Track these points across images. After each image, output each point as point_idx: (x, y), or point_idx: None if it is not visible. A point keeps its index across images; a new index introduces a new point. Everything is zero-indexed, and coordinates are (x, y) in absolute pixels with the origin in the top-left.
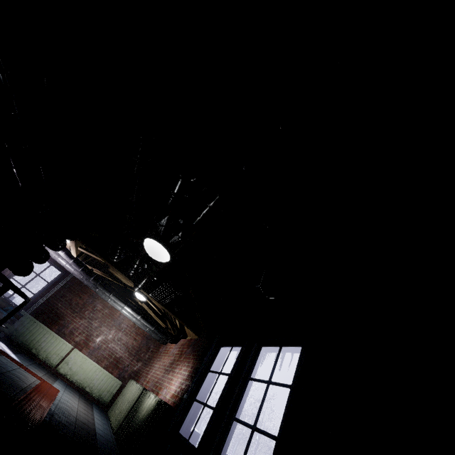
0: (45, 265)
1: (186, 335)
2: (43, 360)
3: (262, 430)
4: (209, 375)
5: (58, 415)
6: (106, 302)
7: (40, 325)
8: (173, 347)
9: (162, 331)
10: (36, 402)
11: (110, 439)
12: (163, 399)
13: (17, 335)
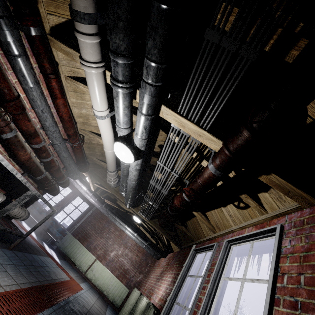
0: None
1: (172, 250)
2: (77, 267)
3: None
4: (188, 279)
5: (73, 304)
6: (116, 226)
7: (76, 241)
8: (163, 260)
9: (153, 246)
10: (58, 290)
11: None
12: (153, 302)
13: (63, 248)
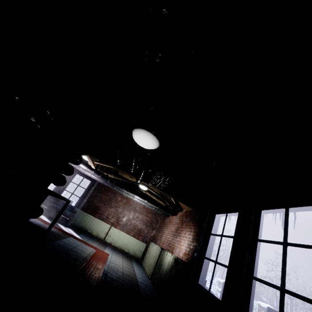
0: (85, 180)
1: (182, 208)
2: (96, 236)
3: (296, 294)
4: (211, 237)
5: (110, 273)
6: (122, 195)
7: (88, 215)
8: (174, 218)
9: (164, 208)
10: (94, 266)
11: (148, 284)
12: (178, 256)
13: (77, 223)
